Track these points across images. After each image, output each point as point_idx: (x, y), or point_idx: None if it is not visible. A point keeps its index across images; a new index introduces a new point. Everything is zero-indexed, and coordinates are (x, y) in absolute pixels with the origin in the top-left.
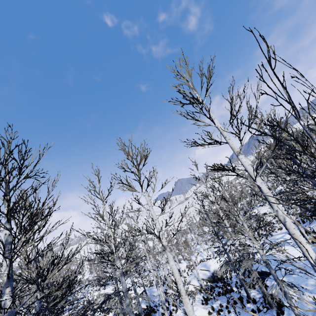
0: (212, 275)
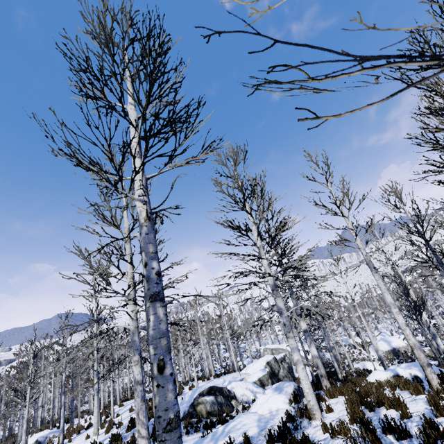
0: (393, 349)
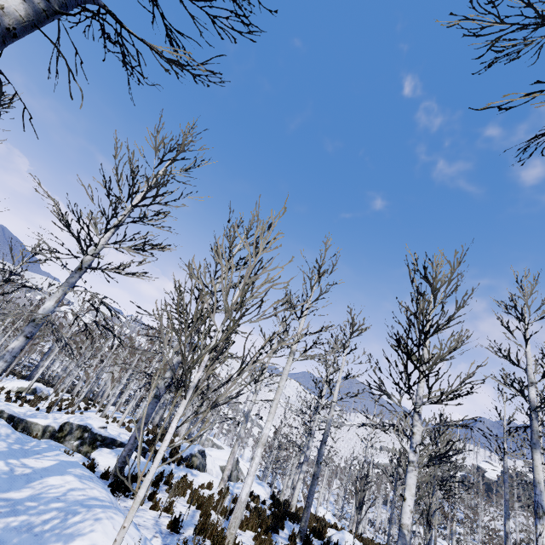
0: None
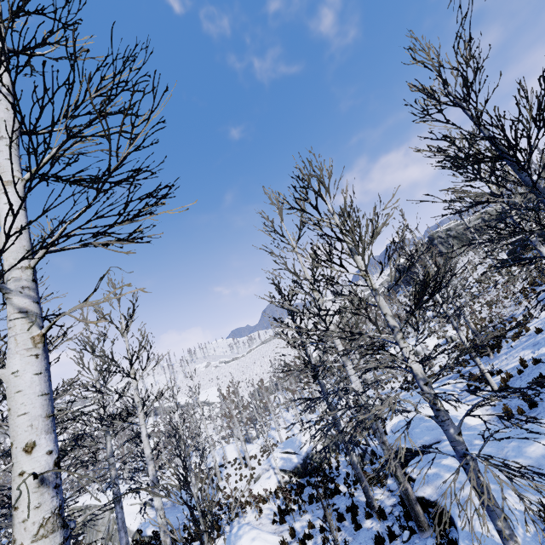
0: (303, 462)
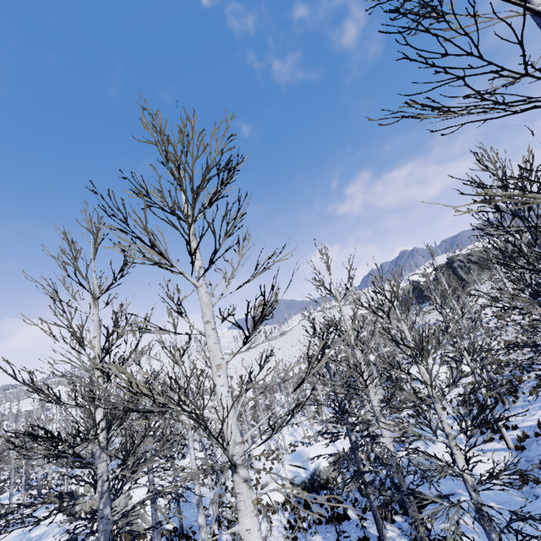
0: (311, 478)
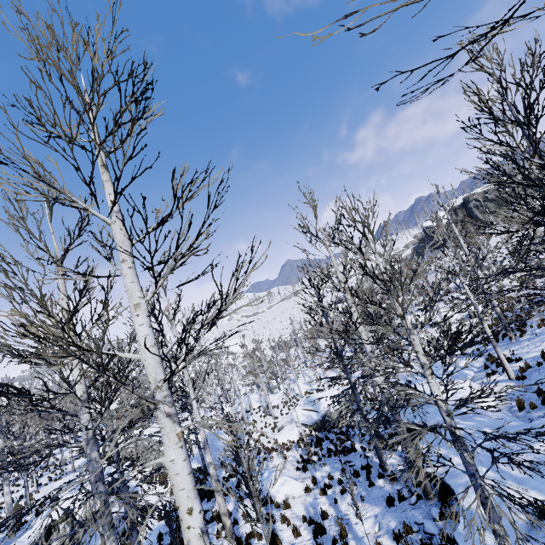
0: (322, 419)
